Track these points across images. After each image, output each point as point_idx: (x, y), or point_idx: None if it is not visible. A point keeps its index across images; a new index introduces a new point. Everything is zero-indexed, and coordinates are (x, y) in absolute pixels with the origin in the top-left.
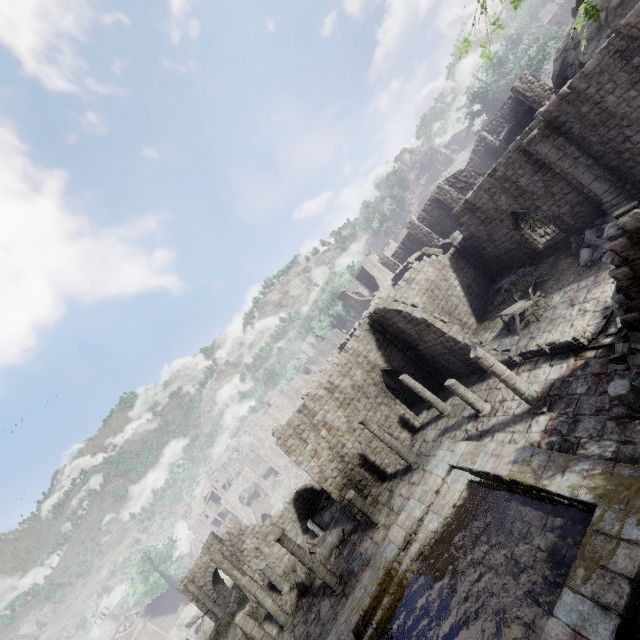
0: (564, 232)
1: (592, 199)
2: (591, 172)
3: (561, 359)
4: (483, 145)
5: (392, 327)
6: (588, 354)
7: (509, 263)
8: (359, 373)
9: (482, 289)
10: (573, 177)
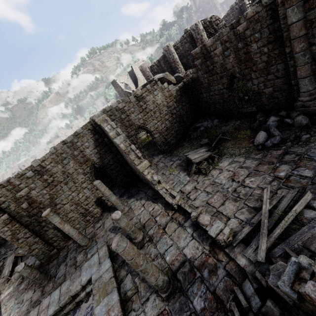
0: (256, 107)
1: (292, 91)
2: (311, 66)
3: (201, 237)
4: (240, 5)
5: (107, 135)
6: (221, 257)
7: (212, 111)
8: (72, 163)
9: (189, 121)
10: (294, 64)
